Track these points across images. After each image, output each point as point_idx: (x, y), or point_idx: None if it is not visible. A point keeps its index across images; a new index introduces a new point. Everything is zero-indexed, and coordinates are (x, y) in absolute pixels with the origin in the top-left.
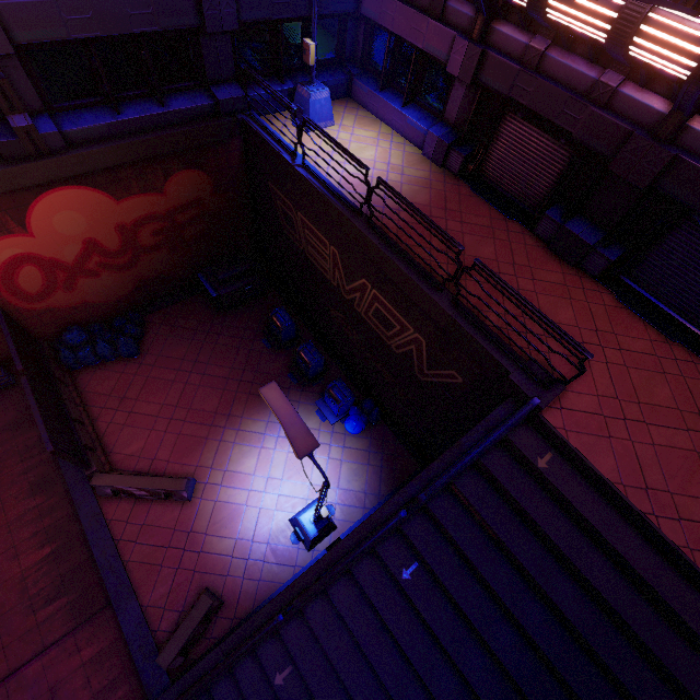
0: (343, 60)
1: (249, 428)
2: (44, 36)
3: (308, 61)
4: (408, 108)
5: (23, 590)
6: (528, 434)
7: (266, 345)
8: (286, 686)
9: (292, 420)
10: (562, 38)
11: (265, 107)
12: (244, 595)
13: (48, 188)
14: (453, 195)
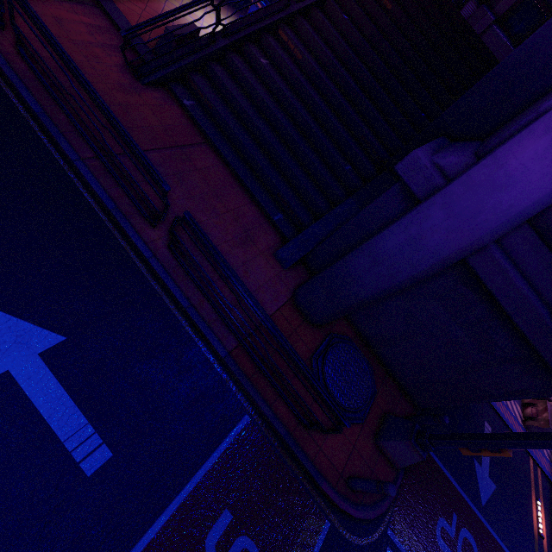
0: None
1: None
2: None
3: None
4: None
5: None
6: None
7: None
8: (267, 65)
9: None
10: None
11: None
12: None
13: None
14: None
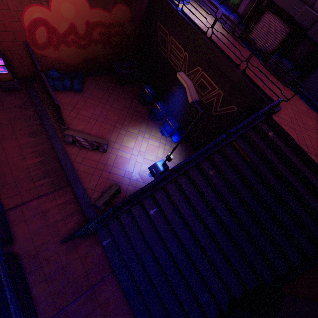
0: None
1: (131, 131)
2: None
3: None
4: (221, 5)
5: (28, 172)
6: (265, 125)
7: (139, 101)
8: (154, 214)
9: (191, 86)
10: None
11: None
12: (129, 191)
13: None
14: (236, 43)
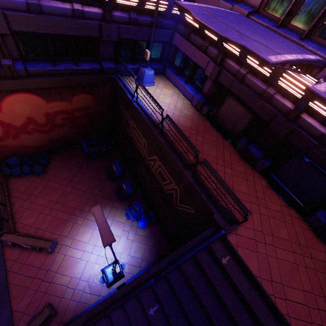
0: (163, 59)
1: (91, 218)
2: (26, 29)
3: (146, 58)
4: (187, 84)
5: None
6: (220, 245)
7: (107, 177)
8: None
9: (104, 226)
10: (252, 71)
11: (123, 74)
12: (69, 309)
13: (14, 92)
14: (202, 124)
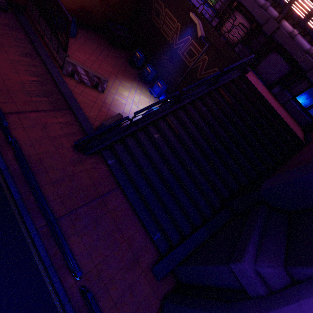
0: None
1: (125, 84)
2: None
3: None
4: (203, 0)
5: (23, 86)
6: (240, 80)
7: (129, 64)
8: (158, 138)
9: (200, 24)
10: None
11: None
12: None
13: None
14: None
